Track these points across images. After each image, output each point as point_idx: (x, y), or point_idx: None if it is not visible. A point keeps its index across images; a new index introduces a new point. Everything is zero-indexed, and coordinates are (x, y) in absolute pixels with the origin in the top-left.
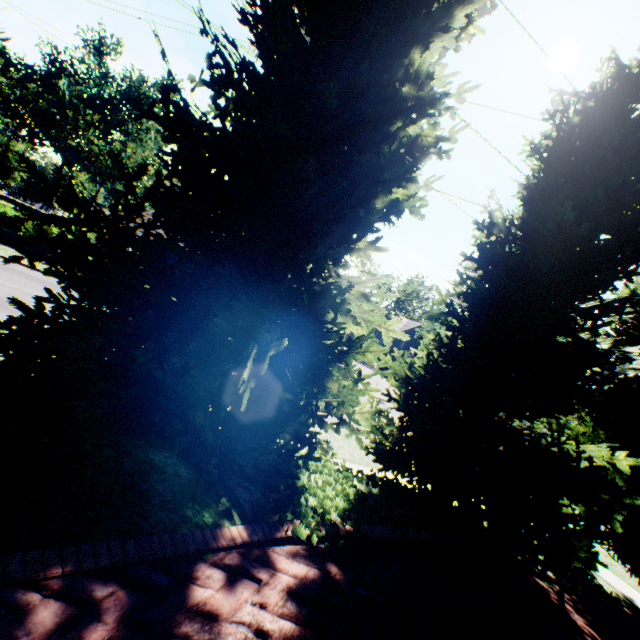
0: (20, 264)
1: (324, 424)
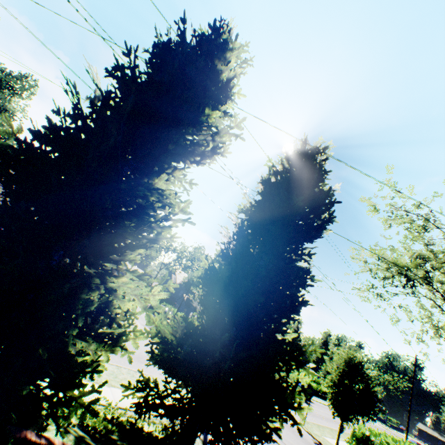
0: None
1: None
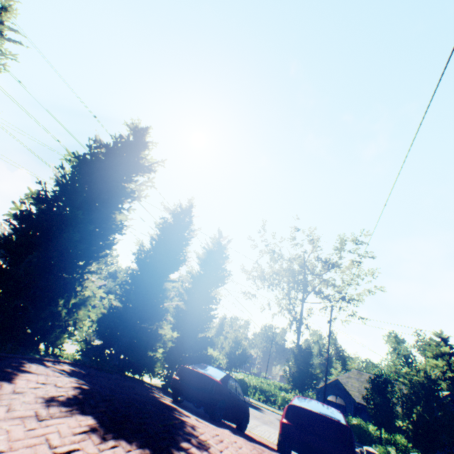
0: None
1: None
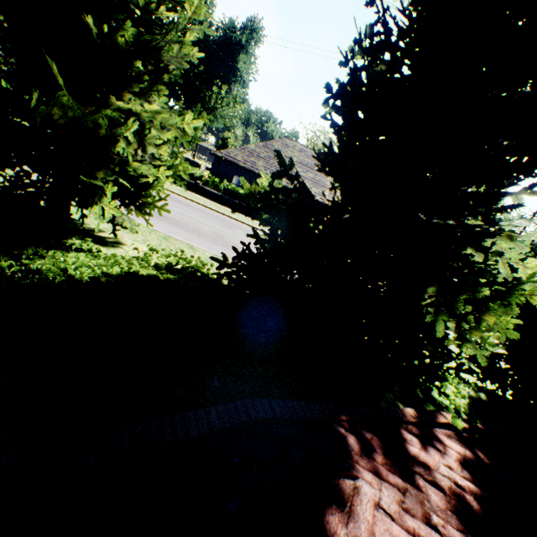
0: (176, 194)
1: (446, 340)
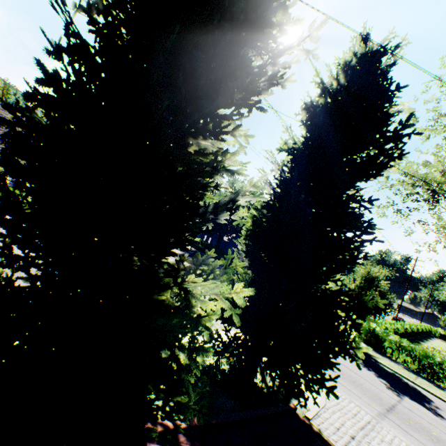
0: None
1: None
